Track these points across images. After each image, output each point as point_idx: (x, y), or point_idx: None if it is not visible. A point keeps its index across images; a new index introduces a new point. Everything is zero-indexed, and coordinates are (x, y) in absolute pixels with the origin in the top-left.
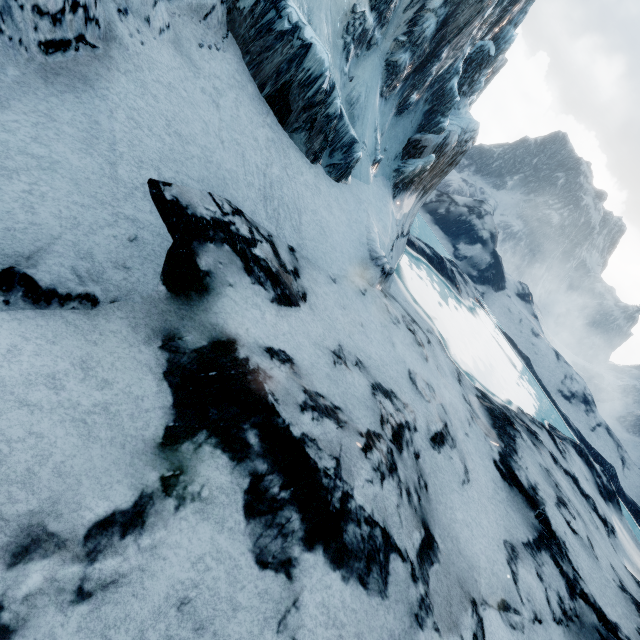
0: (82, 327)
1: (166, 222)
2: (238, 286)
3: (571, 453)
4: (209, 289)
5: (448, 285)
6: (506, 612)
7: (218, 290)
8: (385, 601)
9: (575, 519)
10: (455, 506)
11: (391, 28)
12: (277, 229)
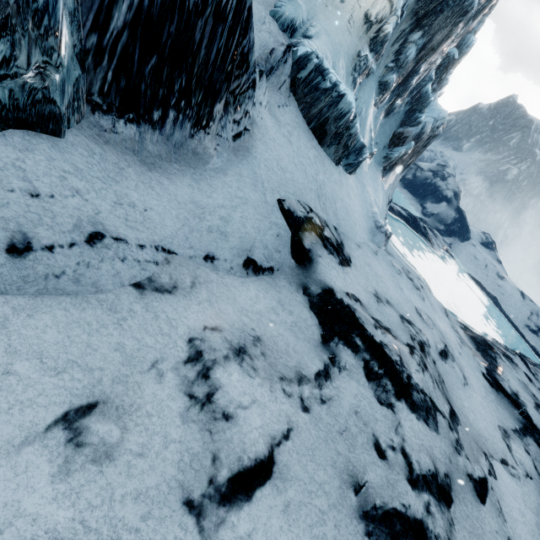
0: (272, 284)
1: (287, 223)
2: (323, 256)
3: None
4: (312, 260)
5: (422, 240)
6: (506, 466)
7: (316, 260)
8: (438, 435)
9: None
10: (462, 398)
11: (382, 59)
12: (326, 216)
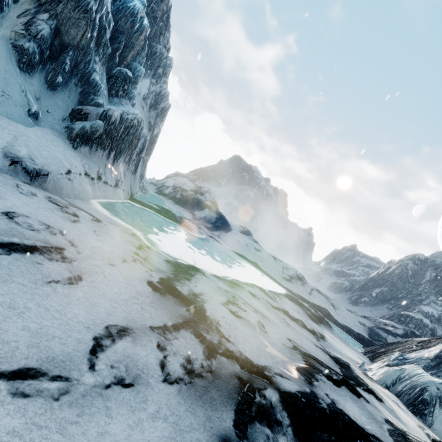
0: None
1: None
2: None
3: (284, 300)
4: None
5: (177, 225)
6: (20, 380)
7: None
8: None
9: (246, 311)
10: None
11: (7, 24)
12: None
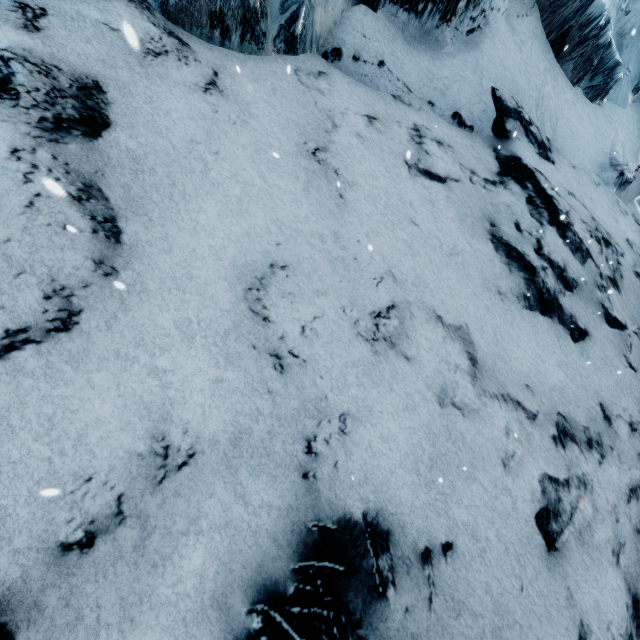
0: (469, 137)
1: (495, 107)
2: (521, 141)
3: None
4: (509, 138)
5: None
6: None
7: (513, 139)
8: (582, 267)
9: None
10: None
11: None
12: (541, 125)
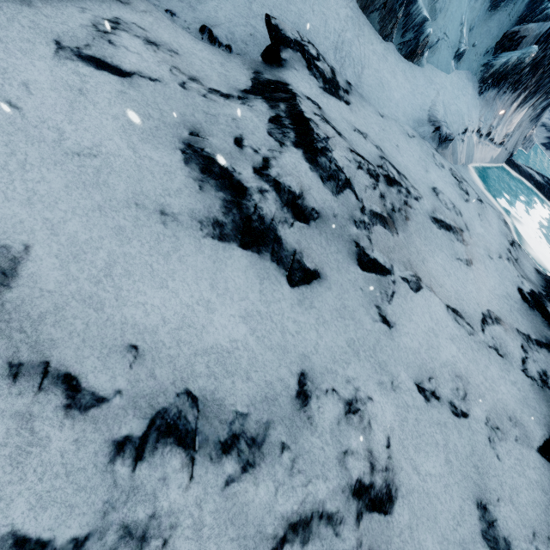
0: (224, 56)
1: (269, 34)
2: (300, 72)
3: None
4: (283, 66)
5: None
6: (455, 314)
7: (288, 68)
8: (334, 197)
9: None
10: (437, 255)
11: None
12: (340, 69)
